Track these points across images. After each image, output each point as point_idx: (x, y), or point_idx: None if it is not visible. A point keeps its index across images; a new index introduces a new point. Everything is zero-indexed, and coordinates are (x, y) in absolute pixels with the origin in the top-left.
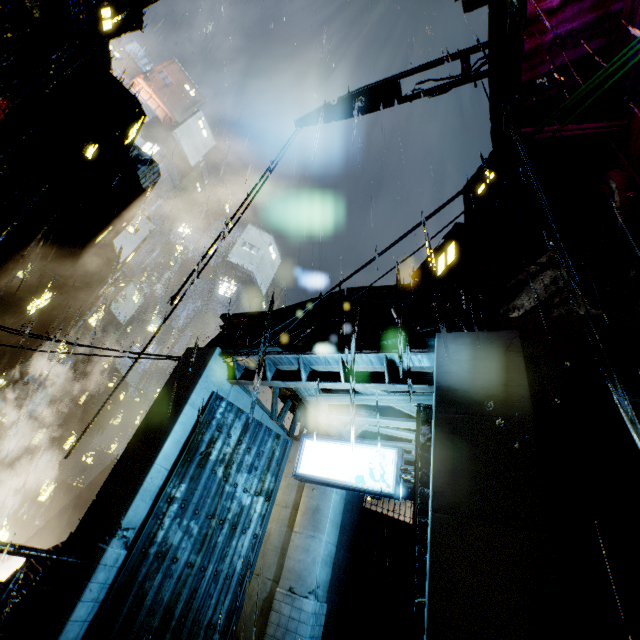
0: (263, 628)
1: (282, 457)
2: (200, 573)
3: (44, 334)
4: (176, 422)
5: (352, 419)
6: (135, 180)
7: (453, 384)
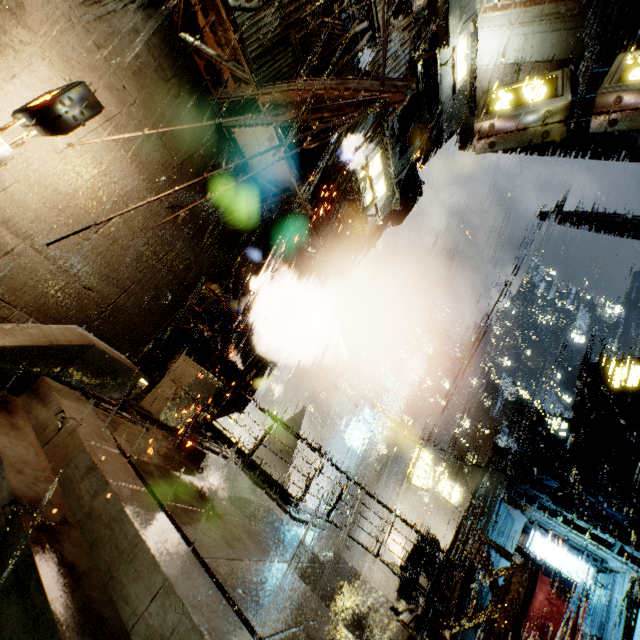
0: None
1: (511, 528)
2: None
3: None
4: (492, 517)
5: (556, 525)
6: None
7: None
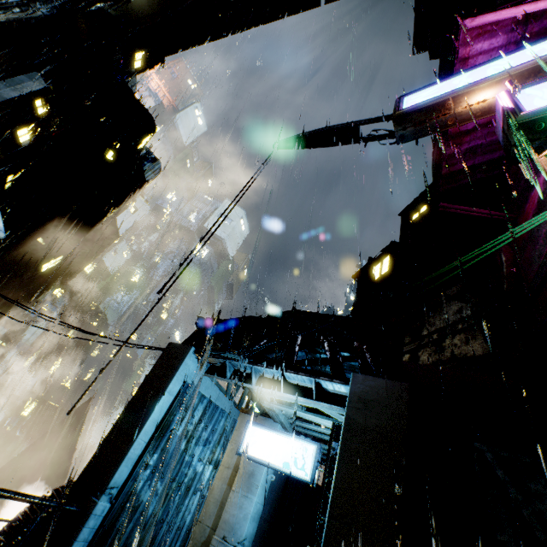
0: None
1: (230, 433)
2: (160, 524)
3: (50, 285)
4: (156, 406)
5: (287, 410)
6: (141, 174)
7: (357, 418)
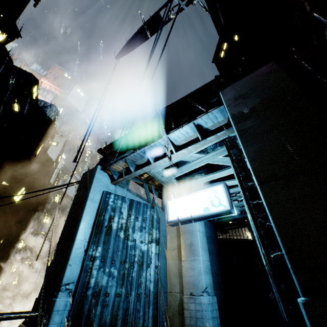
0: (183, 322)
1: (159, 218)
2: (127, 298)
3: (29, 211)
4: (83, 212)
5: (192, 183)
6: (46, 117)
7: (242, 109)
